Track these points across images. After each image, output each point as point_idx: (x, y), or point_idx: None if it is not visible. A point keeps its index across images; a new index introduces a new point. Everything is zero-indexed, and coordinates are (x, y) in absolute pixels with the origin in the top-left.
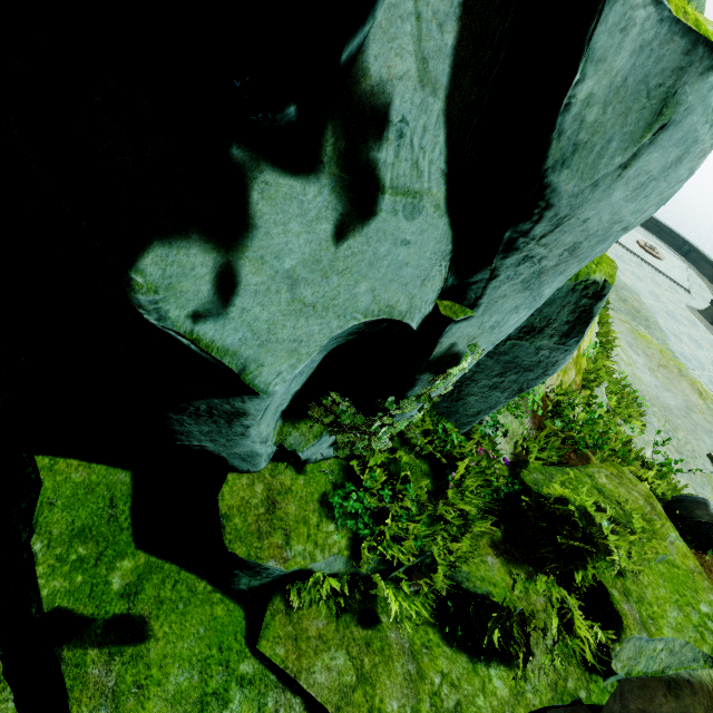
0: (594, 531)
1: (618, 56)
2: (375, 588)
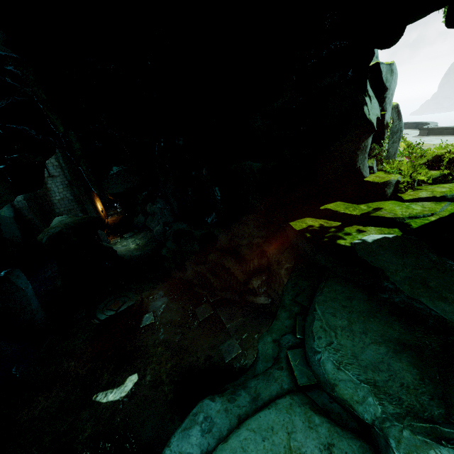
0: (448, 152)
1: (384, 70)
2: (415, 179)
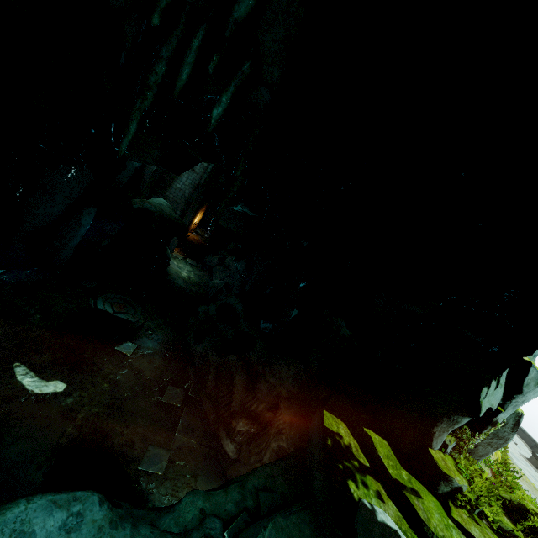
0: None
1: (532, 374)
2: (480, 506)
